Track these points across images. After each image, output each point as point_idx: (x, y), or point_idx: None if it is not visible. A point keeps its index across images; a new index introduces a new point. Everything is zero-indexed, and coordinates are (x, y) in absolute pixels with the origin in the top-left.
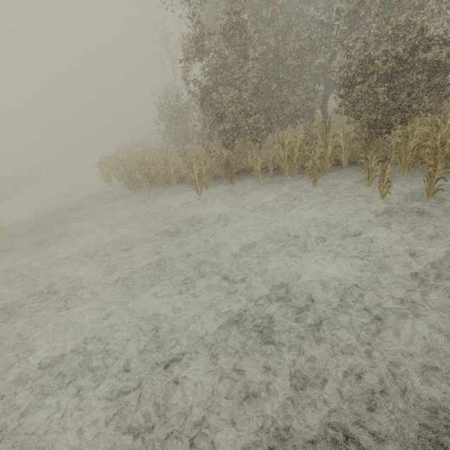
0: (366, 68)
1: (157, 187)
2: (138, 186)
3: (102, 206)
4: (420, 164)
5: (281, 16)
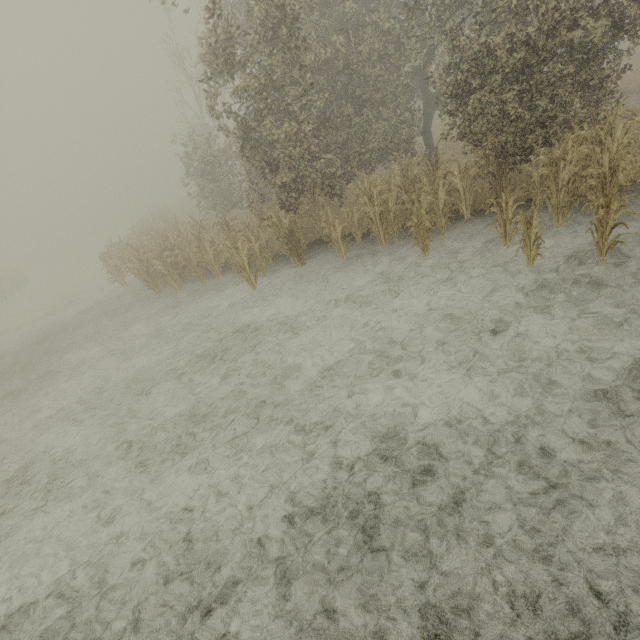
0: (482, 65)
1: (192, 281)
2: (164, 283)
3: (111, 320)
4: (579, 203)
5: (345, 0)
